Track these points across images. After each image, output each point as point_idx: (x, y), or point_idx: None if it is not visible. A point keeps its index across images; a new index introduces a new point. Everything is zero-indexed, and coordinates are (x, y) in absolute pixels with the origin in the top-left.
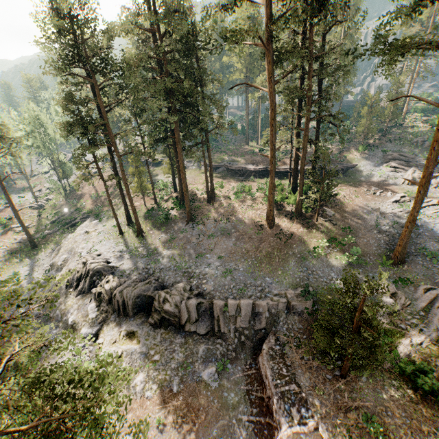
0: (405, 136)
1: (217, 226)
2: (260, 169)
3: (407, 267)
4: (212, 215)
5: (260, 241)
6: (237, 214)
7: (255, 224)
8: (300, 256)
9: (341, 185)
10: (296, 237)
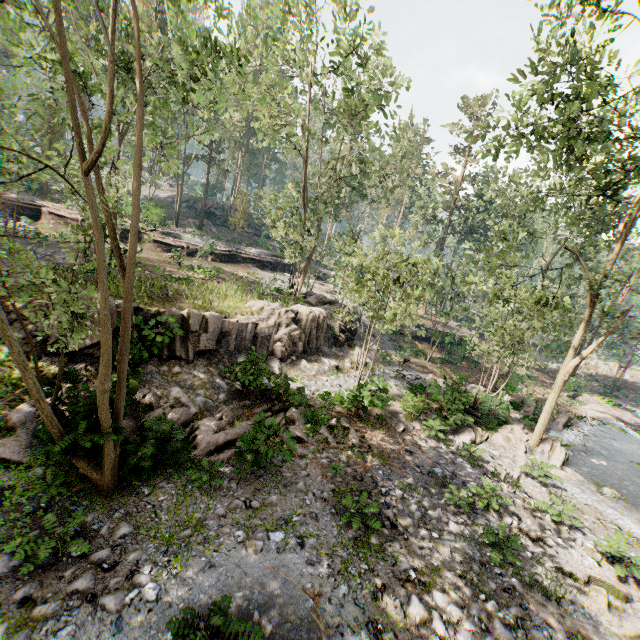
0: None
1: None
2: None
3: None
4: None
5: None
6: None
7: None
8: None
9: None
10: None
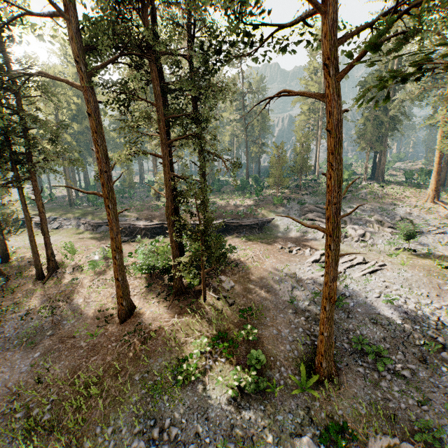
0: (320, 190)
1: (25, 324)
2: (153, 226)
3: (342, 387)
4: (30, 301)
5: (89, 352)
6: (78, 296)
7: (99, 315)
8: (153, 383)
9: (253, 242)
10: (161, 337)
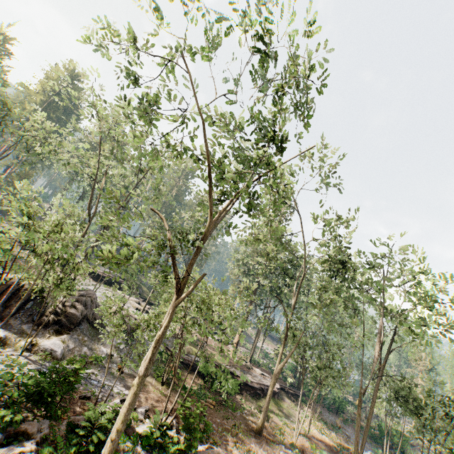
0: None
1: None
2: None
3: None
4: None
5: None
6: None
7: None
8: None
9: None
10: None
